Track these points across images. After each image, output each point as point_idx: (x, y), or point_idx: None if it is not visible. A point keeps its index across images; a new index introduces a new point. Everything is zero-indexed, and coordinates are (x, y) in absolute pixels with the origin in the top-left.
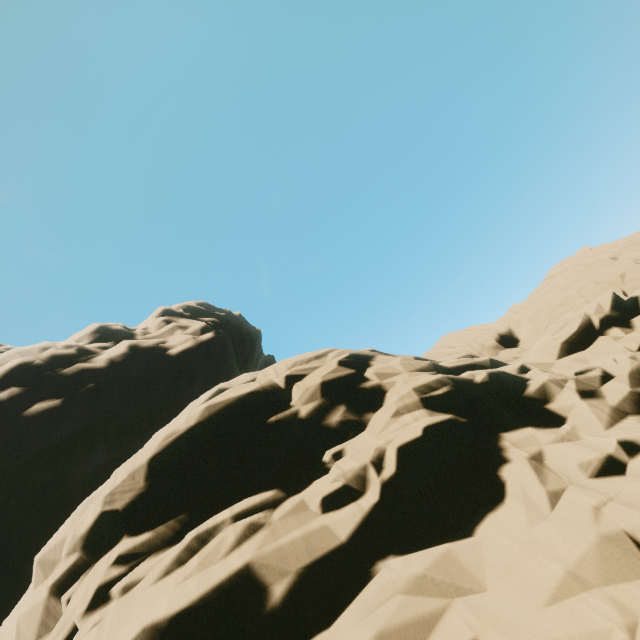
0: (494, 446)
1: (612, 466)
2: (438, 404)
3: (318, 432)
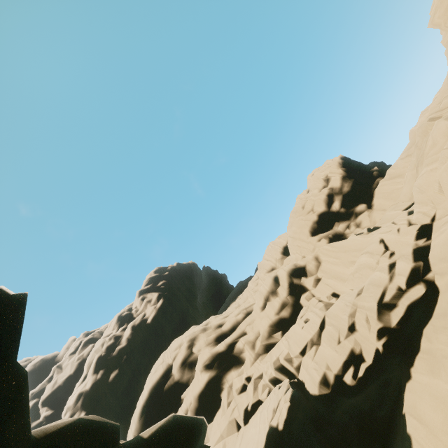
0: (222, 382)
1: (245, 387)
2: (208, 366)
3: (181, 384)
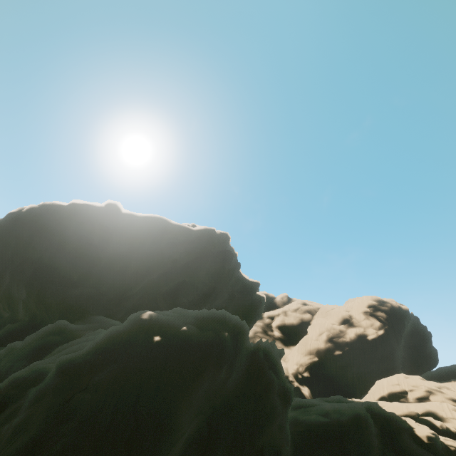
0: None
1: None
2: None
3: None
